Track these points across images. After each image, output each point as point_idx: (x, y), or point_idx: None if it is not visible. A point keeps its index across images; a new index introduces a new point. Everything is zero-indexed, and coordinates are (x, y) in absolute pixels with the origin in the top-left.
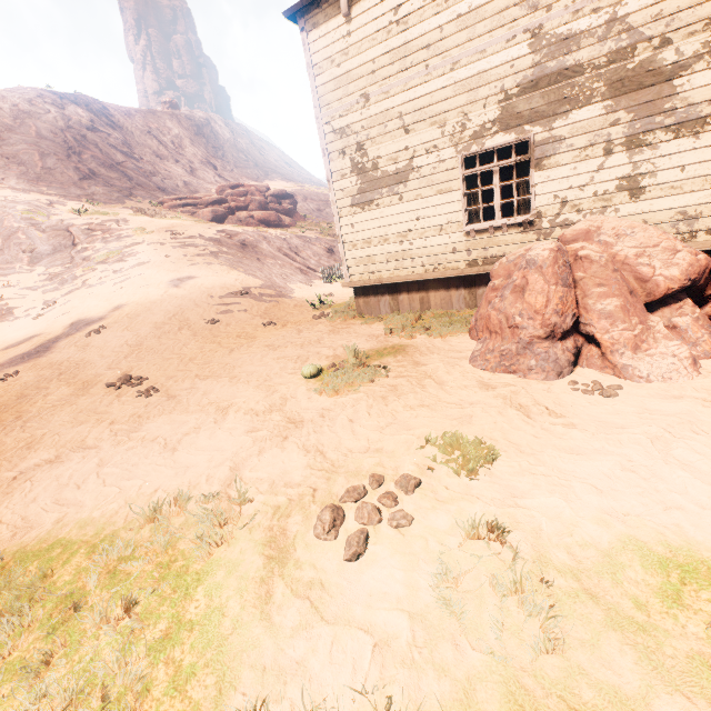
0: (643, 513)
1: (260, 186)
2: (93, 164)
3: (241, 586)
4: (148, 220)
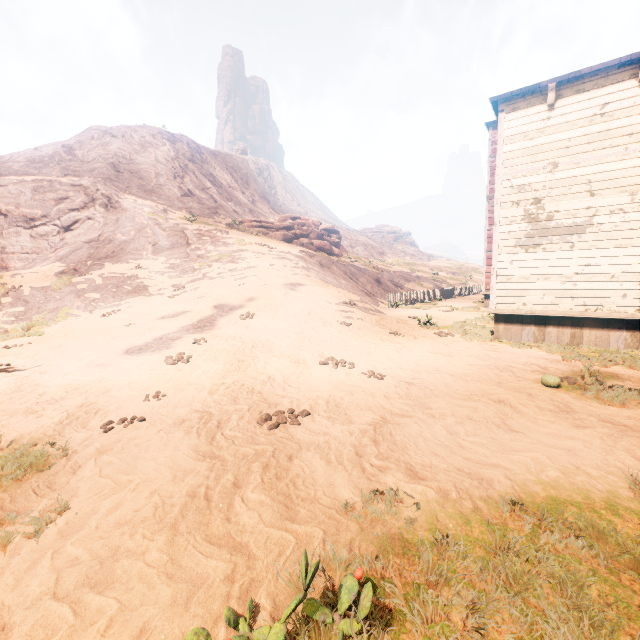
0: None
1: (315, 220)
2: (191, 186)
3: None
4: (242, 234)
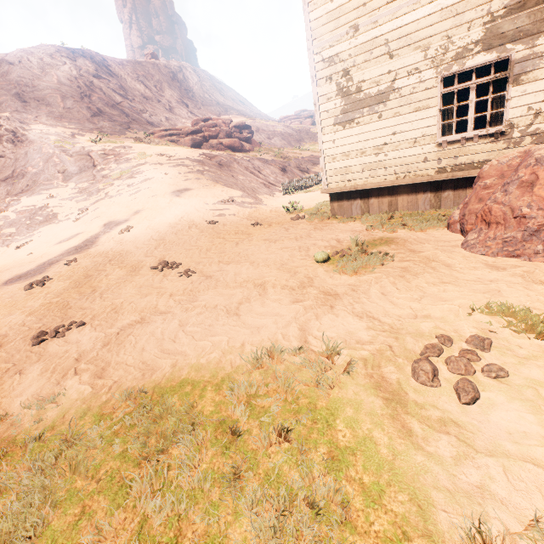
0: None
1: (225, 119)
2: (100, 104)
3: (375, 420)
4: (146, 146)
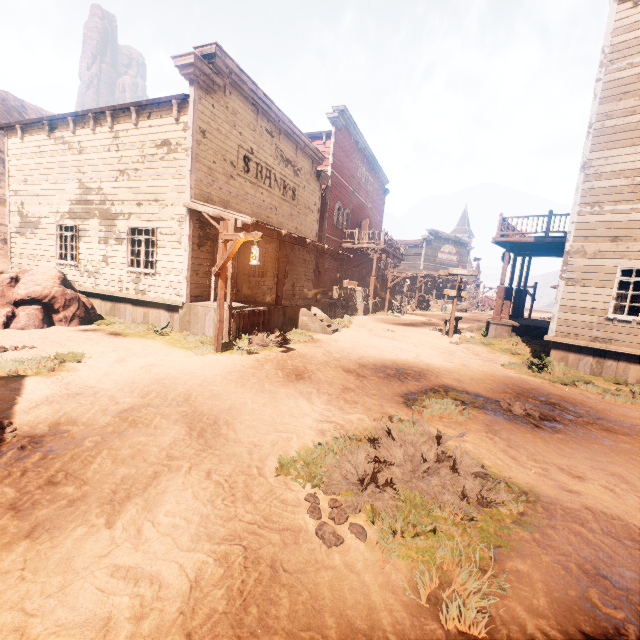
0: None
1: None
2: None
3: None
4: None
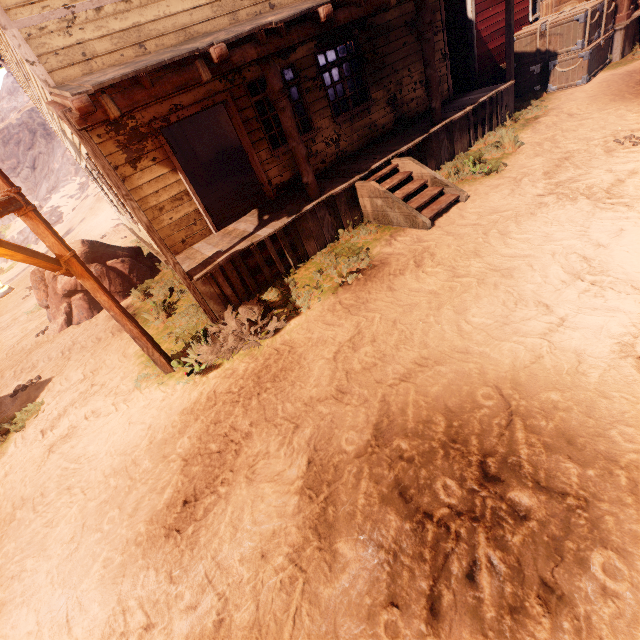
0: None
1: None
2: None
3: None
4: None
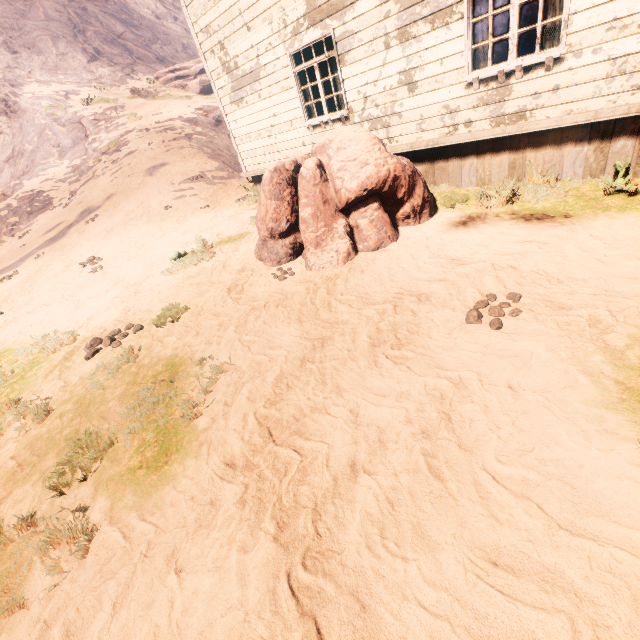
0: (196, 345)
1: None
2: (97, 42)
3: (48, 367)
4: (141, 103)
